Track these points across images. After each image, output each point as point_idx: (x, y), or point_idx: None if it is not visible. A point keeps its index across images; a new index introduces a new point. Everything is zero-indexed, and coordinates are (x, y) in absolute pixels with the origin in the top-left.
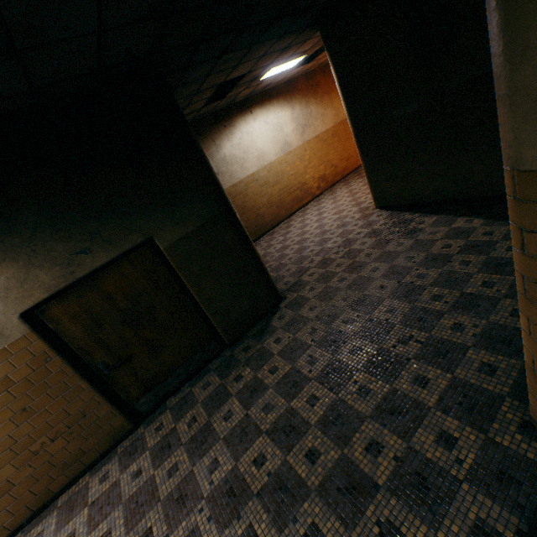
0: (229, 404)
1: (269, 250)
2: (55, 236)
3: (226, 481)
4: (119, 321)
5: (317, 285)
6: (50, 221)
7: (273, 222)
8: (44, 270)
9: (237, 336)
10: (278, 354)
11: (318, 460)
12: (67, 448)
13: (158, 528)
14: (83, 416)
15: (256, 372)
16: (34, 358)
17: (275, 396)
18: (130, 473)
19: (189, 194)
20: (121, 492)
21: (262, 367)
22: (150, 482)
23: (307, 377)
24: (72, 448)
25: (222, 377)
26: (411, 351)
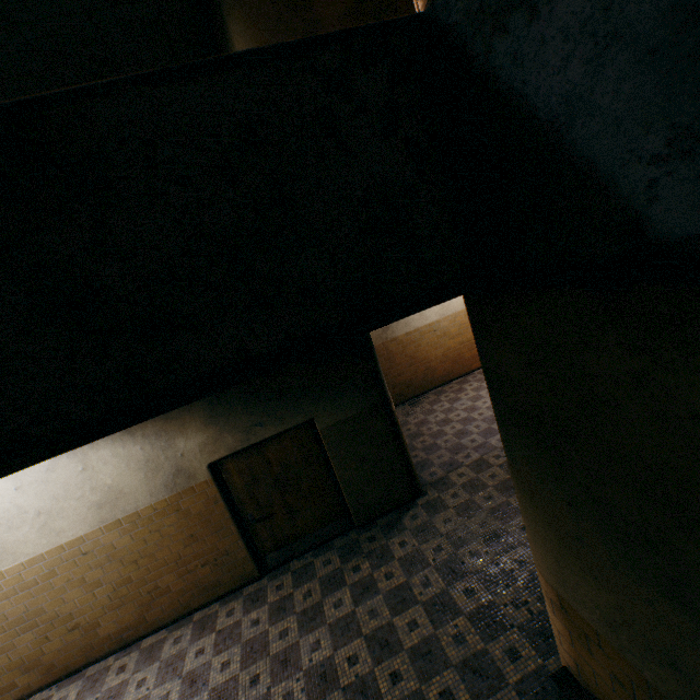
0: (342, 592)
1: (429, 417)
2: (245, 410)
3: (322, 664)
4: (271, 483)
5: (461, 493)
6: (244, 399)
7: (443, 378)
8: (231, 434)
9: (366, 520)
10: (399, 560)
11: (398, 683)
12: (210, 575)
13: (264, 677)
14: (227, 553)
15: (373, 570)
16: (208, 498)
17: (382, 604)
18: (250, 619)
19: (352, 385)
20: (241, 633)
21: (380, 566)
22: (264, 635)
23: (416, 598)
24: (213, 577)
25: (343, 560)
26: (518, 618)
